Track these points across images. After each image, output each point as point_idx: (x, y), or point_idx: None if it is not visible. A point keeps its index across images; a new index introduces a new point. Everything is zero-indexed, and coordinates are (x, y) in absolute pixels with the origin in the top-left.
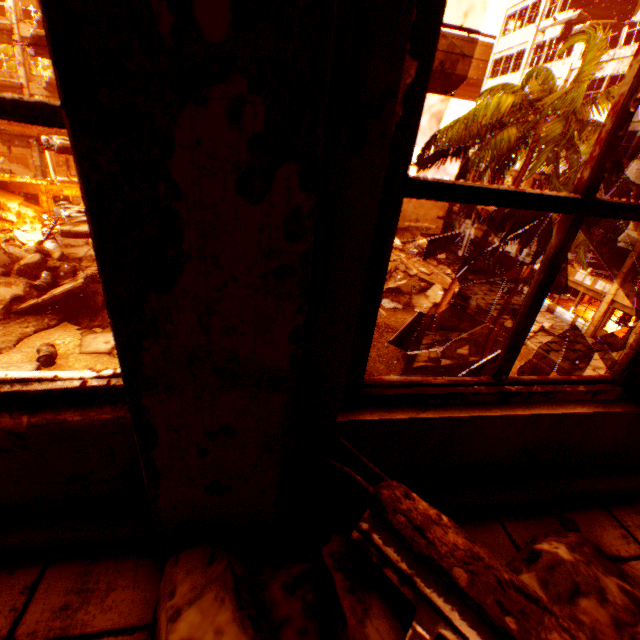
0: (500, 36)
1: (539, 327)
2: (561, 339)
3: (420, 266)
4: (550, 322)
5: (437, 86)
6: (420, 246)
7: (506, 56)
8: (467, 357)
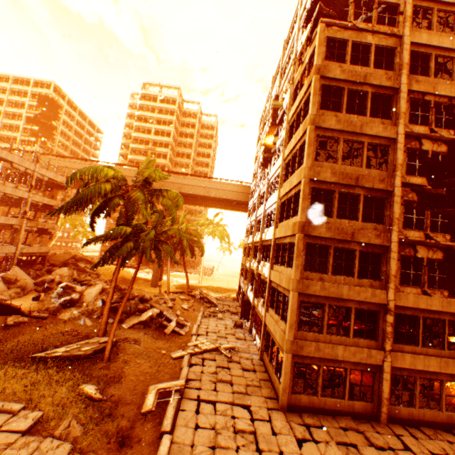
0: (252, 182)
1: (216, 346)
2: (228, 357)
3: (190, 304)
4: (242, 346)
5: (242, 207)
6: (200, 292)
7: (253, 190)
8: (83, 351)
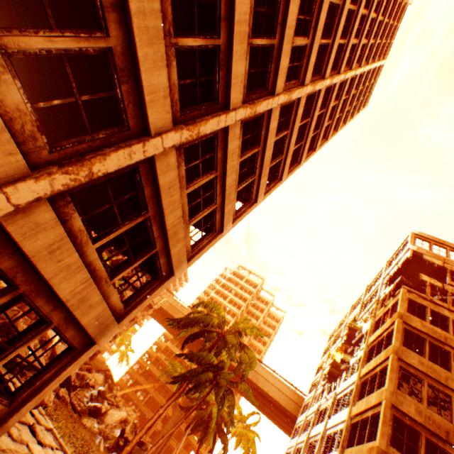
0: (308, 393)
1: None
2: None
3: None
4: None
5: (284, 421)
6: None
7: (308, 402)
8: None
